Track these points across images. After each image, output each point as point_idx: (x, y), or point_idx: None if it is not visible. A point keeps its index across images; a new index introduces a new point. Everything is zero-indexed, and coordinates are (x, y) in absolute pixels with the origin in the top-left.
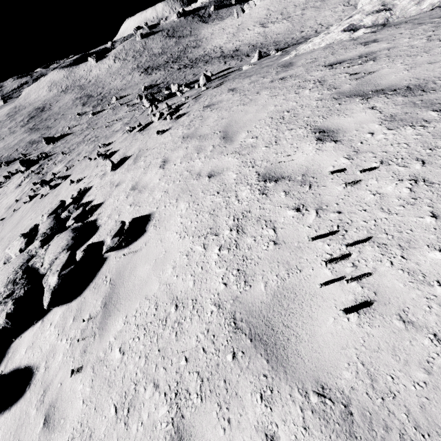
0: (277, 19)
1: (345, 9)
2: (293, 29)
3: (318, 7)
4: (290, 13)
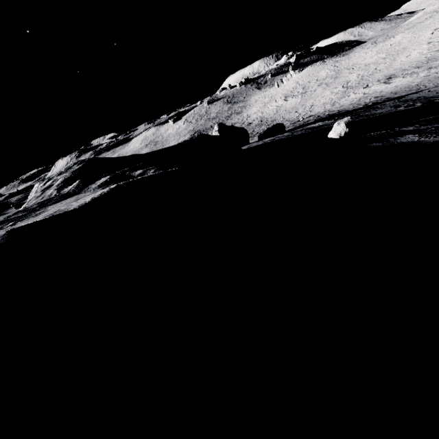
0: (297, 93)
1: (339, 91)
2: (295, 108)
3: (327, 85)
4: (309, 88)
